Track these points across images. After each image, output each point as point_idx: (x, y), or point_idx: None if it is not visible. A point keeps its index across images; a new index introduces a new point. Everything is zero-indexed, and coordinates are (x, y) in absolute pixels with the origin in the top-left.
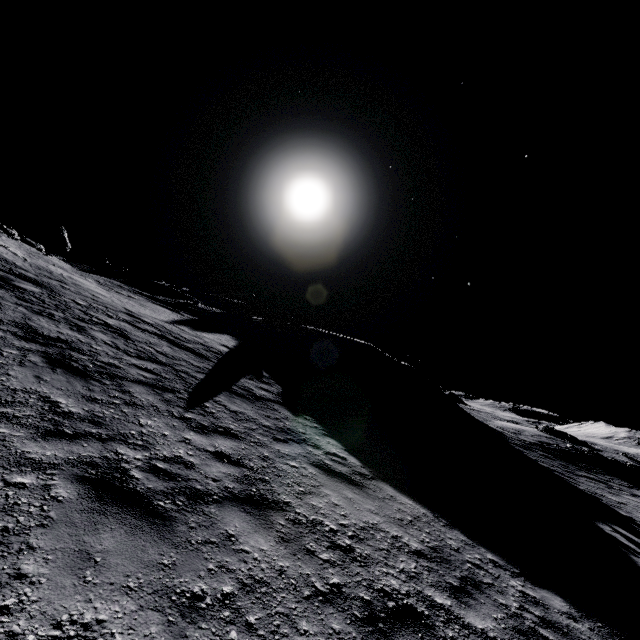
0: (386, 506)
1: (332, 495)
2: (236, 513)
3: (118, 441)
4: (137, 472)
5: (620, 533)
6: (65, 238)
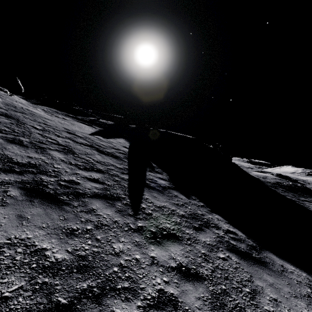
0: (290, 281)
1: (264, 287)
2: None
3: (109, 293)
4: None
5: None
6: (19, 84)
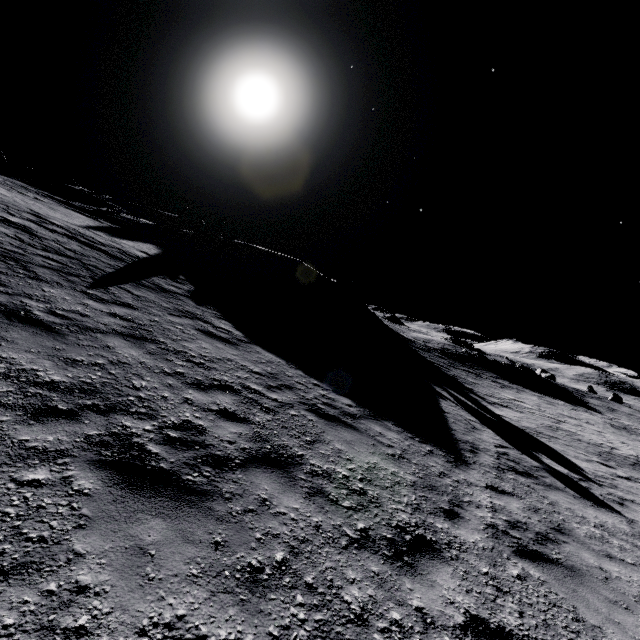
0: (248, 354)
1: (204, 344)
2: (117, 339)
3: (23, 296)
4: (39, 313)
5: (448, 392)
6: None
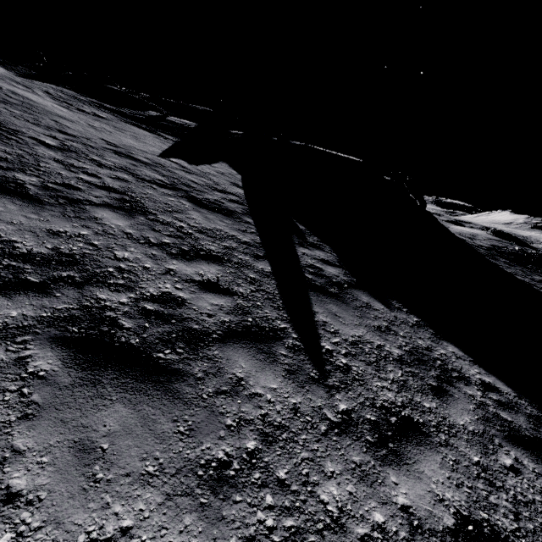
0: None
1: None
2: None
3: None
4: None
5: None
6: None
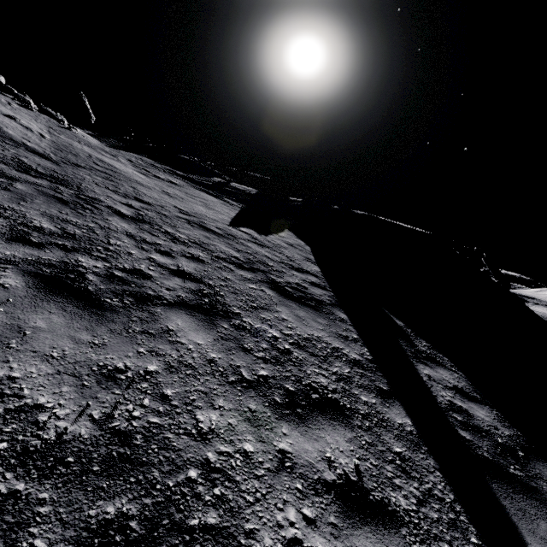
0: None
1: None
2: None
3: None
4: None
5: None
6: (87, 107)
